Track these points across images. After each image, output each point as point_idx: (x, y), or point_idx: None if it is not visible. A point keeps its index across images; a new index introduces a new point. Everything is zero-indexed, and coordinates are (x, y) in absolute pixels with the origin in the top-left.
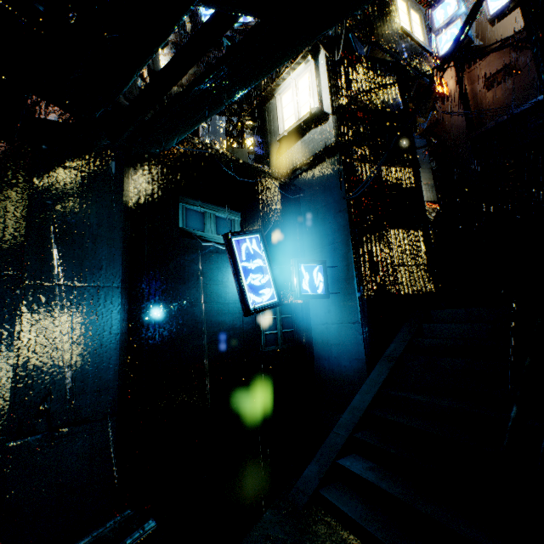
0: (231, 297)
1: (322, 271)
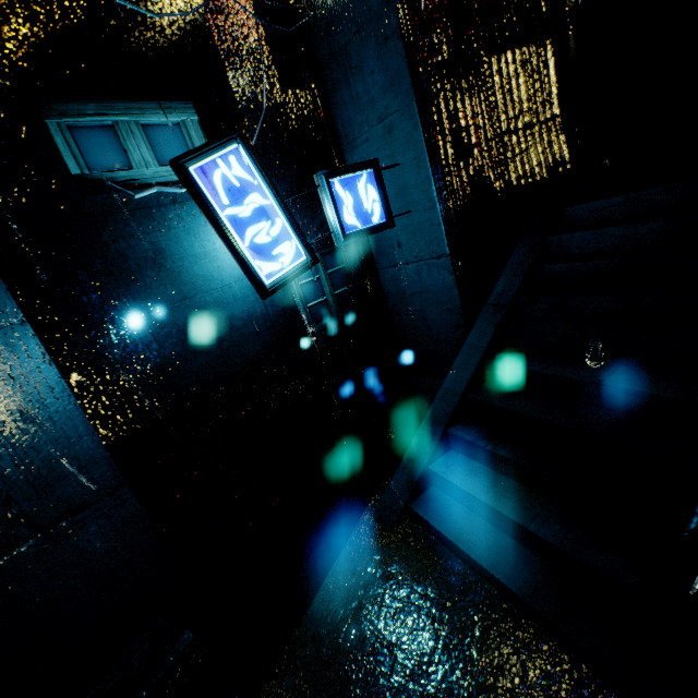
0: (231, 274)
1: (374, 181)
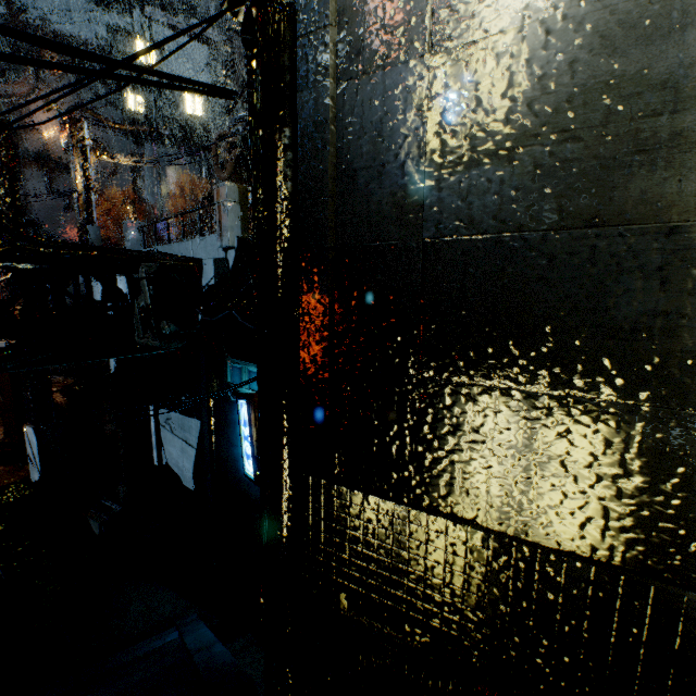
0: None
1: None
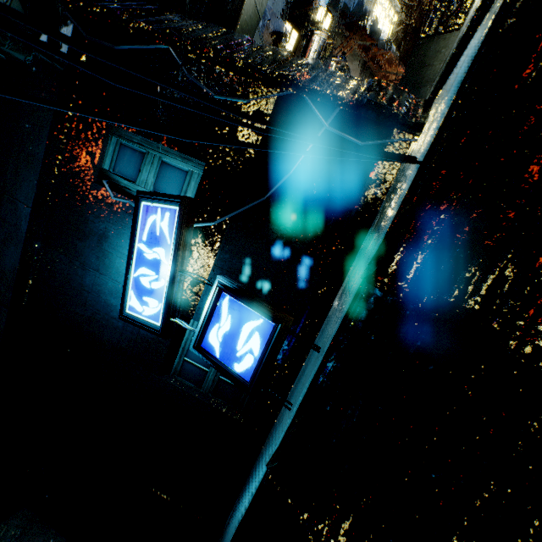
0: None
1: (267, 336)
